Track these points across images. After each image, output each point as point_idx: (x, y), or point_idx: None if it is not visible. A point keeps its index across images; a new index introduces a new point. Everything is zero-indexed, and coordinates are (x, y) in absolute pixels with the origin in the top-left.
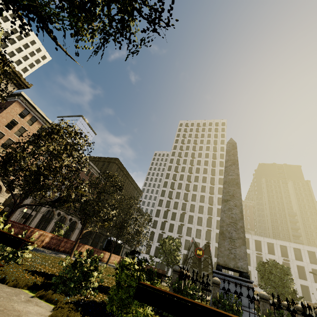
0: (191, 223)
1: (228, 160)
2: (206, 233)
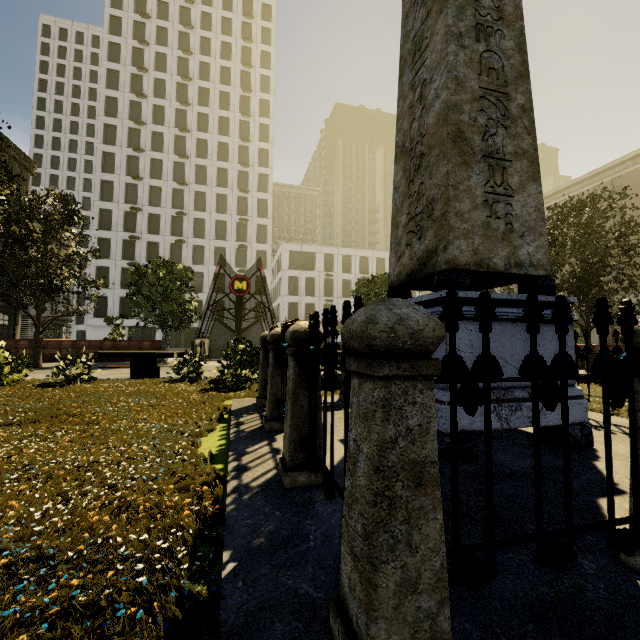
0: (203, 236)
1: None
2: (238, 254)
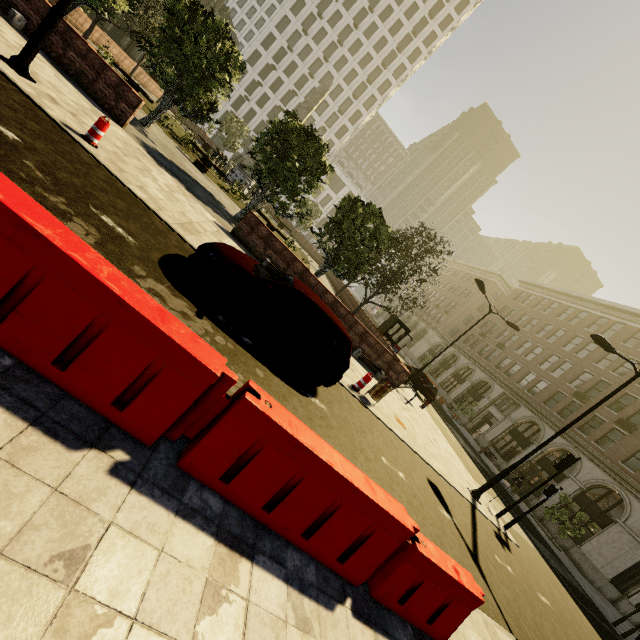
0: None
1: (307, 102)
2: None
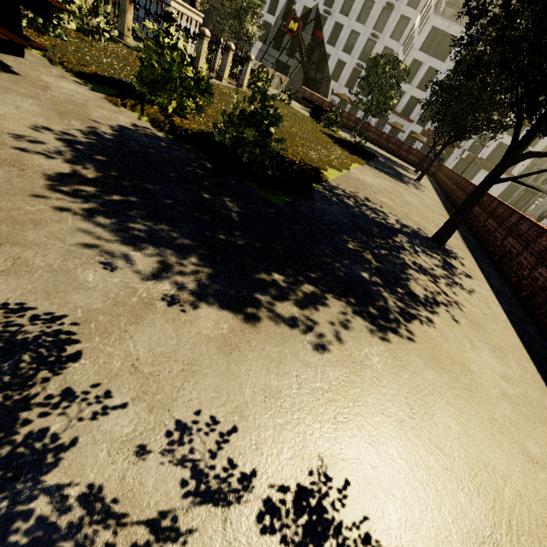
0: None
1: None
2: (382, 13)
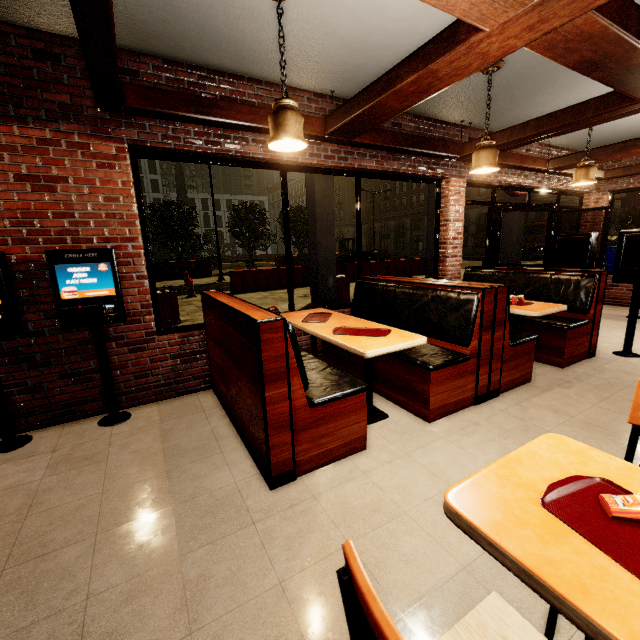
0: None
1: (179, 185)
2: None
